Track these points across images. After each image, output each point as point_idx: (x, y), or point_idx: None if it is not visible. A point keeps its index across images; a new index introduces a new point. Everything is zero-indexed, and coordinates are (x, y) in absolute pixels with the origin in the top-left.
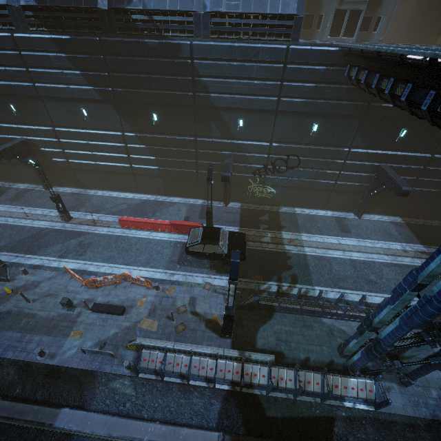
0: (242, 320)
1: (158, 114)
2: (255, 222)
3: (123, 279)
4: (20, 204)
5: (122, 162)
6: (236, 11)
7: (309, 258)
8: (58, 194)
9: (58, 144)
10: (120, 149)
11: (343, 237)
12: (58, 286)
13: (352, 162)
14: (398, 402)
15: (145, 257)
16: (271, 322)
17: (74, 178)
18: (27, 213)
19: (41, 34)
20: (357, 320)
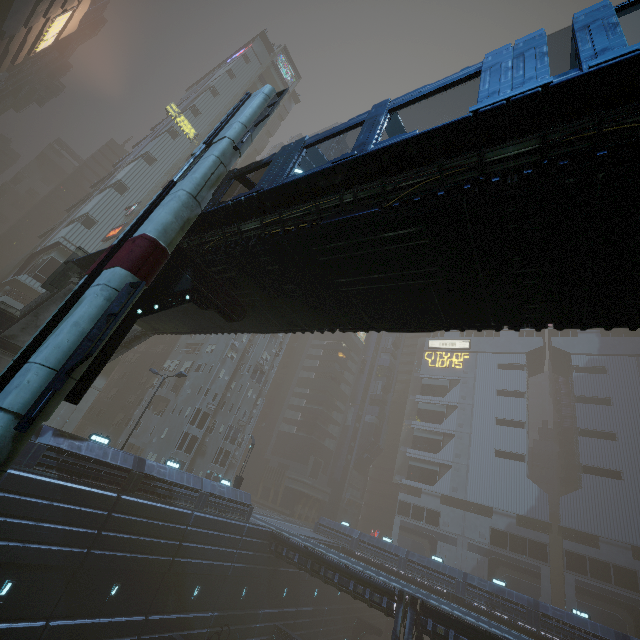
0: None
1: (121, 584)
2: None
3: None
4: None
5: None
6: (224, 495)
7: None
8: None
9: None
10: None
11: None
12: None
13: (261, 625)
14: None
15: None
16: None
17: None
18: None
19: (45, 475)
20: None
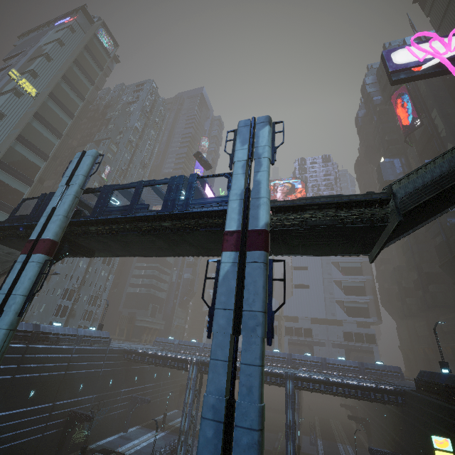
0: None
1: (36, 390)
2: None
3: None
4: None
5: None
6: (92, 335)
7: (133, 454)
8: None
9: None
10: None
11: (132, 441)
12: None
13: (123, 397)
14: None
15: None
16: None
17: None
18: None
19: None
20: None
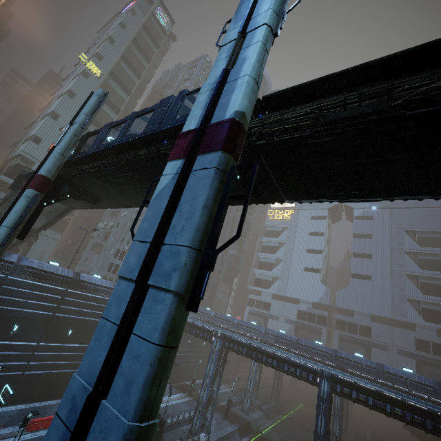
0: None
1: (74, 330)
2: None
3: None
4: None
5: (18, 370)
6: None
7: None
8: None
9: None
10: (25, 357)
11: None
12: None
13: None
14: (210, 439)
15: None
16: (164, 437)
17: None
18: None
19: (27, 279)
20: (187, 423)
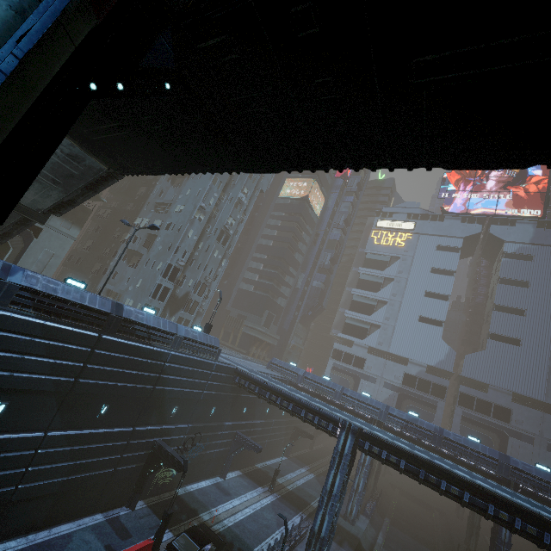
0: None
1: (110, 405)
2: (174, 515)
3: None
4: None
5: (6, 485)
6: (197, 339)
7: (233, 528)
8: None
9: None
10: (21, 460)
11: (231, 499)
12: None
13: (226, 432)
14: None
15: None
16: None
17: None
18: None
19: (22, 313)
20: None
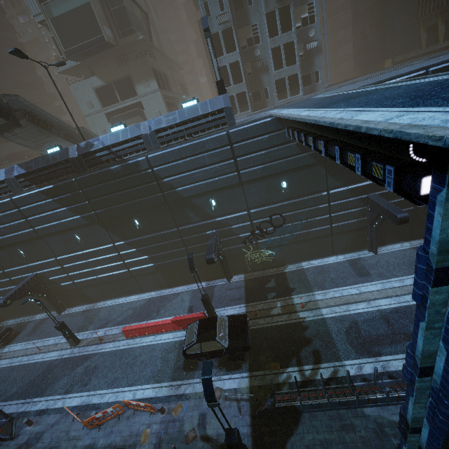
0: (263, 435)
1: (139, 219)
2: (262, 292)
3: (127, 406)
4: (35, 337)
5: (120, 269)
6: (175, 122)
7: (329, 321)
8: (62, 321)
9: (63, 270)
10: (115, 259)
11: (363, 283)
12: (60, 434)
13: (337, 203)
14: None
15: (149, 370)
16: (299, 430)
17: (82, 295)
18: (40, 347)
19: (33, 190)
20: None
